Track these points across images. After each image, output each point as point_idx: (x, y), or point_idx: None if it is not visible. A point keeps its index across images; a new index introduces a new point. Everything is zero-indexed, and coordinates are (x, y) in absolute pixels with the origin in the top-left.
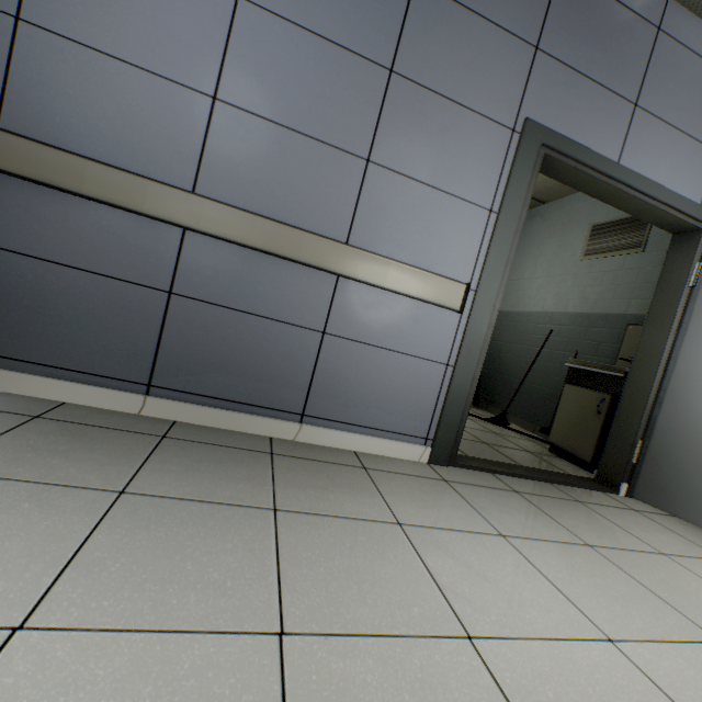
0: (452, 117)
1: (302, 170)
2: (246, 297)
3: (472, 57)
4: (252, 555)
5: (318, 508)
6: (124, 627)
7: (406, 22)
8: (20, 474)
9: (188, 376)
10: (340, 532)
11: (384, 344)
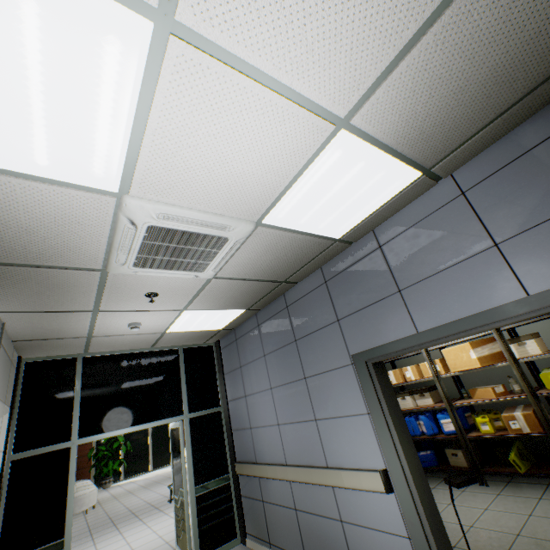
0: (329, 378)
1: (302, 437)
2: (312, 505)
3: (321, 348)
4: None
5: None
6: None
7: (300, 357)
8: None
9: None
10: None
11: (367, 524)
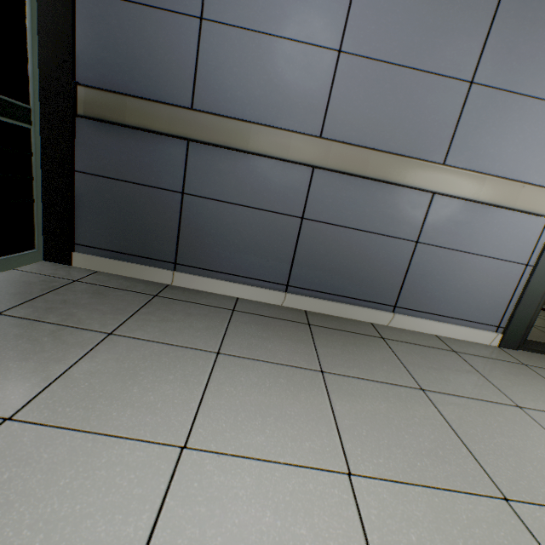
0: None
1: (408, 103)
2: (356, 217)
3: None
4: (437, 429)
5: (449, 389)
6: (405, 481)
7: None
8: (260, 356)
9: (312, 279)
10: (481, 412)
11: (468, 249)
